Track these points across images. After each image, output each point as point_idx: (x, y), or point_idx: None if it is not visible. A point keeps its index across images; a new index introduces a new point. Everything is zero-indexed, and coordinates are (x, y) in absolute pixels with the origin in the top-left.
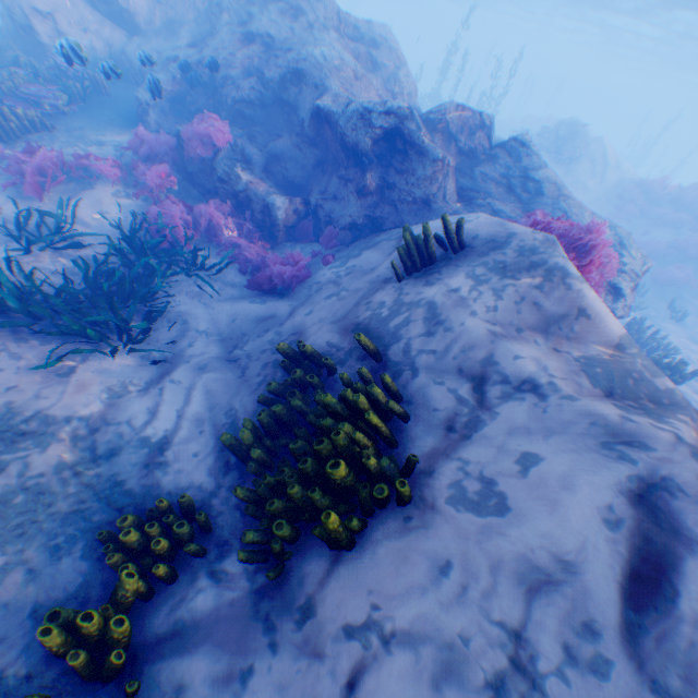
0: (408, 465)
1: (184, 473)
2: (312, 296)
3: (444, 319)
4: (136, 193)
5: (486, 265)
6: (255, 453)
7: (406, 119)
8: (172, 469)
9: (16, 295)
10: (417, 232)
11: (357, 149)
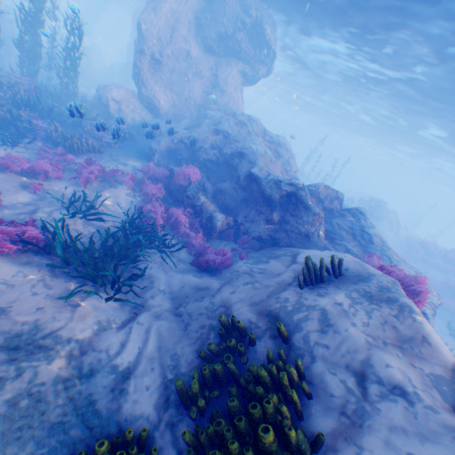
0: (317, 440)
1: (139, 404)
2: (234, 279)
3: (332, 322)
4: (139, 195)
5: (358, 291)
6: (201, 401)
7: (301, 190)
8: (131, 398)
9: (61, 245)
10: (304, 254)
11: (270, 199)
